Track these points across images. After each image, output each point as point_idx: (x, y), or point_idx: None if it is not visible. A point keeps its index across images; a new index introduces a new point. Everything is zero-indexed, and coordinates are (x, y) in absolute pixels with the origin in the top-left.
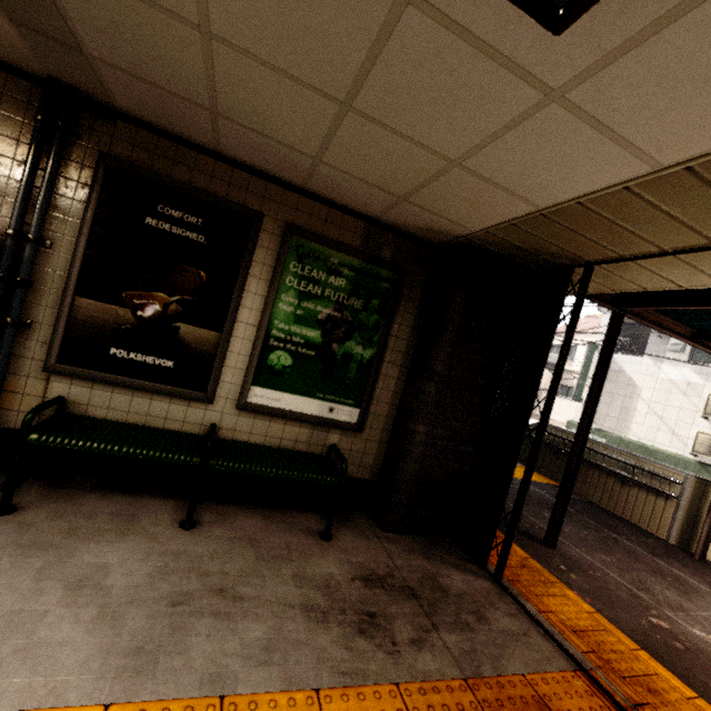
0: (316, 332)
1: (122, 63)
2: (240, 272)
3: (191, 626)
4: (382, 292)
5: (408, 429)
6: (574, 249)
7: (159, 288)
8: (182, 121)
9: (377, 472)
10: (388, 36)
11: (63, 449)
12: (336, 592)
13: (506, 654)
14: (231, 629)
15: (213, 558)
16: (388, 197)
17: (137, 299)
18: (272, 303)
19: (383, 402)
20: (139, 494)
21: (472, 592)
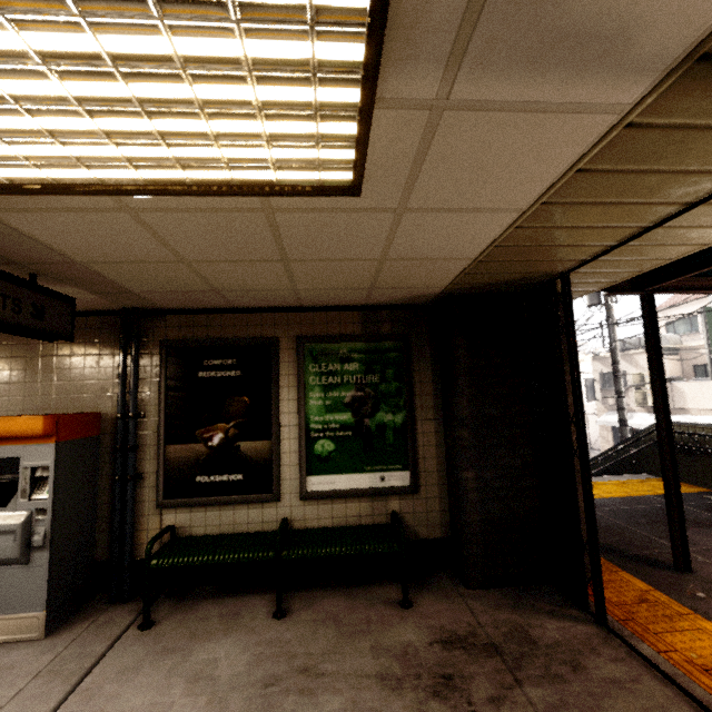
0: (346, 415)
1: (154, 289)
2: (272, 388)
3: (279, 703)
4: (393, 361)
5: (456, 478)
6: (536, 270)
7: (218, 420)
8: (202, 301)
9: (448, 528)
10: (276, 227)
11: (174, 567)
12: (412, 658)
13: (604, 705)
14: (312, 703)
15: (300, 641)
16: (360, 291)
17: (205, 434)
18: (303, 403)
19: (430, 458)
20: (242, 594)
21: (569, 640)
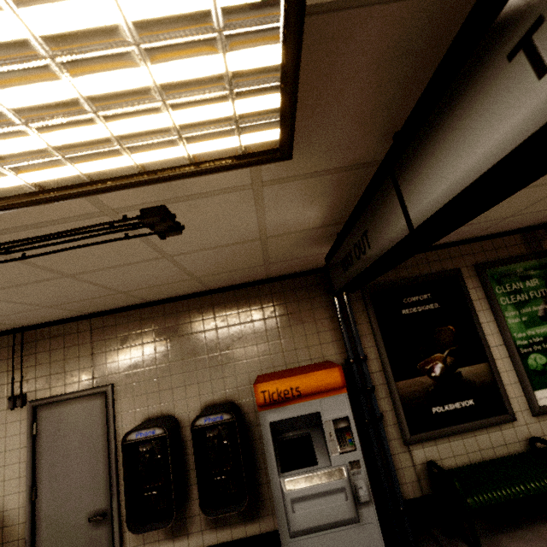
0: (544, 327)
1: None
2: (471, 313)
3: None
4: None
5: None
6: None
7: (432, 351)
8: None
9: None
10: None
11: (495, 504)
12: None
13: None
14: None
15: None
16: None
17: (425, 366)
18: (504, 322)
19: None
20: (525, 525)
21: None
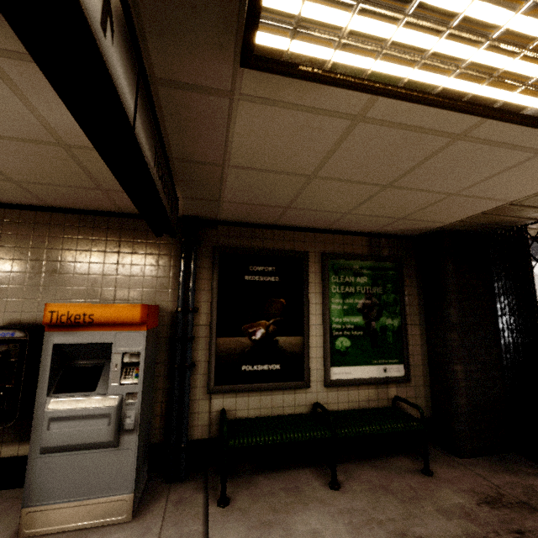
0: (358, 318)
1: (241, 200)
2: (304, 293)
3: None
4: (391, 278)
5: (448, 370)
6: (530, 216)
7: (260, 317)
8: (260, 216)
9: (430, 410)
10: (436, 154)
11: (250, 446)
12: (477, 518)
13: None
14: None
15: (373, 508)
16: (389, 220)
17: (250, 329)
18: (328, 307)
19: (417, 354)
20: (284, 469)
21: None
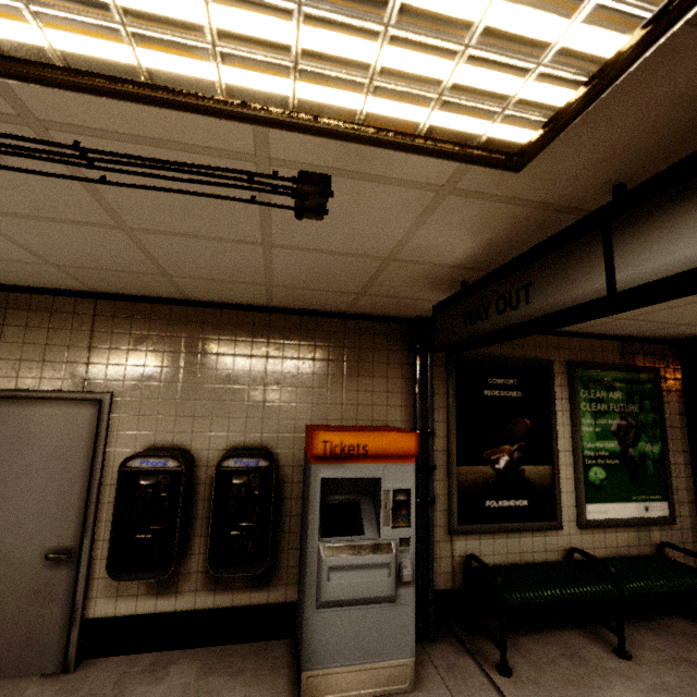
0: (613, 443)
1: None
2: (551, 411)
3: None
4: (648, 393)
5: None
6: None
7: (503, 442)
8: None
9: None
10: None
11: (531, 604)
12: None
13: None
14: None
15: (690, 686)
16: (666, 325)
17: (492, 455)
18: (579, 429)
19: (681, 489)
20: (544, 630)
21: None
